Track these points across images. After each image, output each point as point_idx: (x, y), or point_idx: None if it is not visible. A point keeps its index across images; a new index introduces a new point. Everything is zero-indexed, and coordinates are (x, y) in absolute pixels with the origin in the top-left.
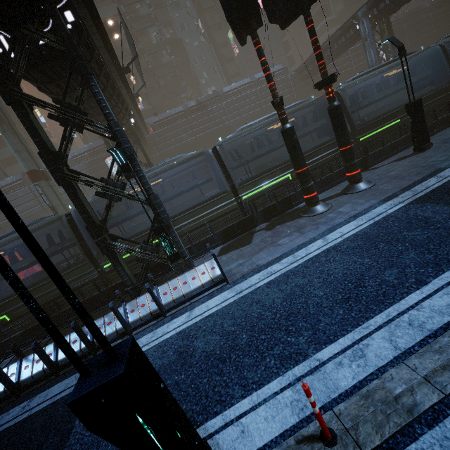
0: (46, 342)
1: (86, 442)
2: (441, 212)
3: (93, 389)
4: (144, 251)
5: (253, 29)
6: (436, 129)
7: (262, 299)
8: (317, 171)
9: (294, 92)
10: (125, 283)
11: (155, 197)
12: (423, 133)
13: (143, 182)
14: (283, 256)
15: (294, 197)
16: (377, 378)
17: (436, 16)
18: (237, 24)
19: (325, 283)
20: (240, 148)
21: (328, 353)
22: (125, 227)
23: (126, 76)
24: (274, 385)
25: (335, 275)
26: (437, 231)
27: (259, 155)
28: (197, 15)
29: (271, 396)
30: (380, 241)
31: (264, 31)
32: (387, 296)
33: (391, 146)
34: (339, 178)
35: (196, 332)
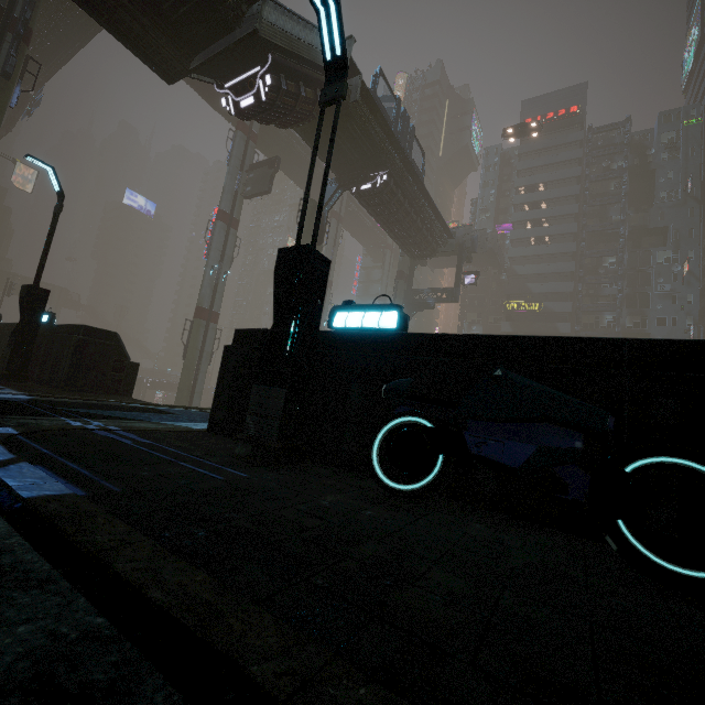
0: None
1: None
2: None
3: None
4: None
5: None
6: None
7: None
8: None
9: None
10: None
11: None
12: None
13: None
14: None
15: None
16: None
17: None
18: None
19: None
20: None
21: None
22: None
23: None
24: None
25: None
26: None
27: None
28: None
29: None
30: None
31: None
32: None
33: None
34: None
35: None
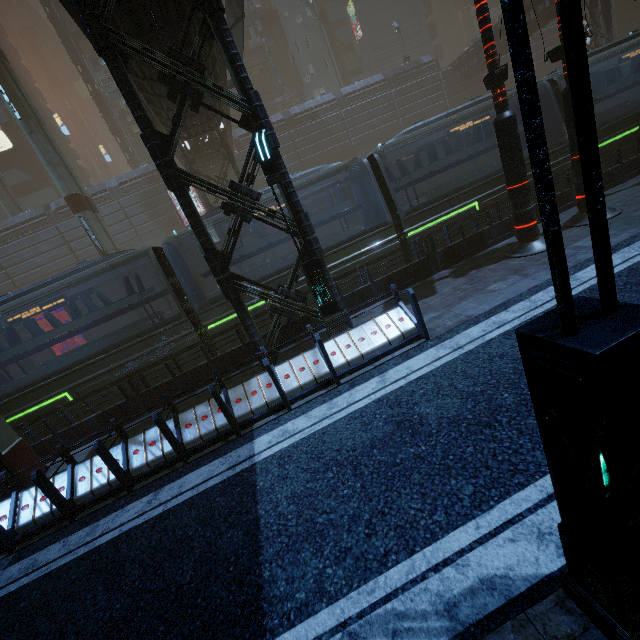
0: (136, 428)
1: (296, 533)
2: None
3: (634, 334)
4: (285, 298)
5: None
6: None
7: (508, 352)
8: None
9: (446, 98)
10: (256, 344)
11: (306, 216)
12: None
13: (290, 192)
14: (510, 302)
15: (489, 234)
16: None
17: None
18: None
19: None
20: None
21: None
22: None
23: None
24: None
25: None
26: None
27: (432, 171)
28: None
29: None
30: None
31: (401, 5)
32: None
33: (631, 164)
34: None
35: (410, 398)
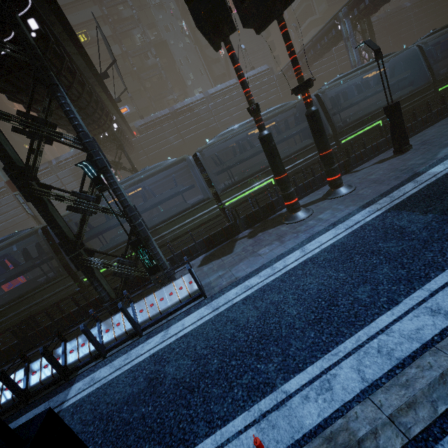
0: (22, 363)
1: None
2: (416, 221)
3: None
4: (122, 265)
5: (225, 35)
6: (416, 129)
7: (237, 317)
8: (300, 175)
9: (280, 92)
10: (103, 298)
11: (130, 209)
12: (402, 135)
13: (117, 194)
14: (262, 268)
15: (277, 203)
16: (342, 416)
17: (417, 15)
18: (208, 30)
19: (299, 301)
20: (225, 151)
21: (295, 384)
22: (114, 232)
23: (111, 79)
24: (239, 422)
25: (309, 291)
26: (411, 243)
27: (241, 160)
28: (182, 16)
29: (234, 436)
30: (355, 253)
31: (248, 32)
32: (359, 317)
33: (373, 148)
34: (322, 182)
35: (169, 355)
